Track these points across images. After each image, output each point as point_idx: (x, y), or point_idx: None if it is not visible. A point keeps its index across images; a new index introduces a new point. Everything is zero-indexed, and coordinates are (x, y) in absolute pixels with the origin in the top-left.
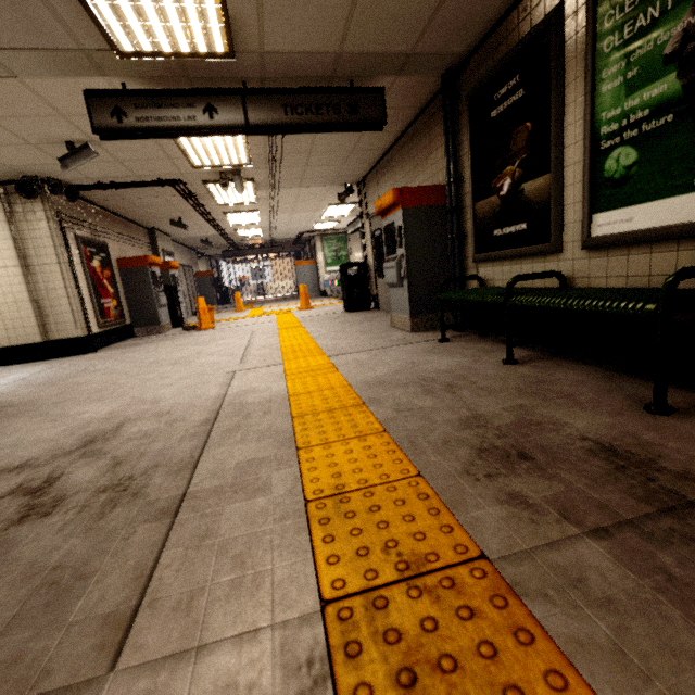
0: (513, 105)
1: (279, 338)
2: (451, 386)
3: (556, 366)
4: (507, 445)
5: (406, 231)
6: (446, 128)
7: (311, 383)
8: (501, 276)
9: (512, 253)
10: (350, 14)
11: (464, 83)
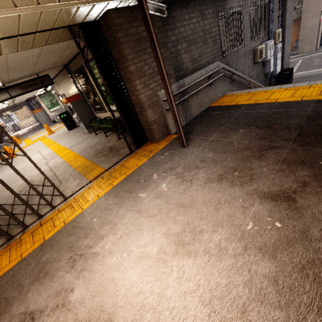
0: (84, 80)
1: (51, 149)
2: (95, 146)
3: (113, 135)
4: (99, 152)
5: (75, 109)
6: (72, 80)
7: (68, 156)
8: (101, 116)
9: (100, 112)
10: (33, 70)
11: (70, 69)
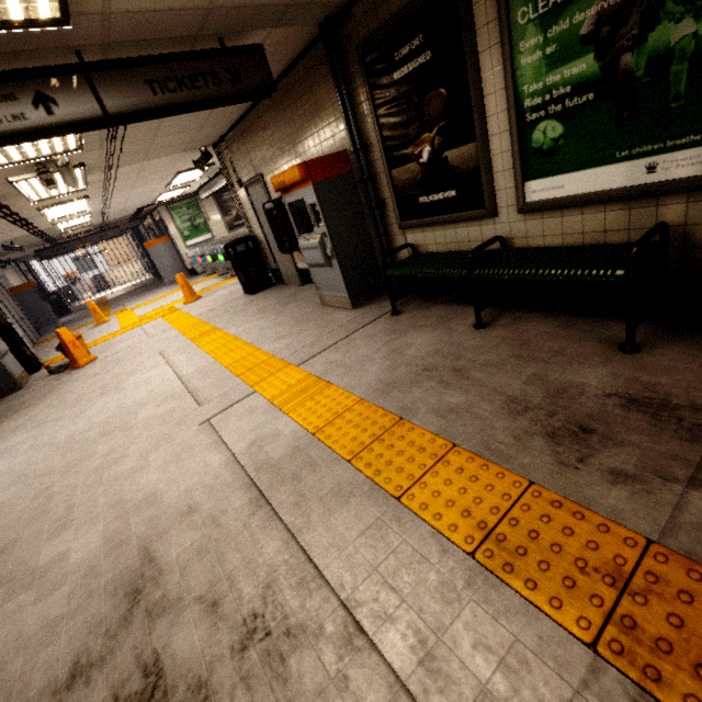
0: (420, 68)
1: (208, 354)
2: (457, 370)
3: (519, 320)
4: (564, 423)
5: (323, 209)
6: (339, 88)
7: (319, 410)
8: (434, 241)
9: (444, 220)
10: None
11: (349, 35)
